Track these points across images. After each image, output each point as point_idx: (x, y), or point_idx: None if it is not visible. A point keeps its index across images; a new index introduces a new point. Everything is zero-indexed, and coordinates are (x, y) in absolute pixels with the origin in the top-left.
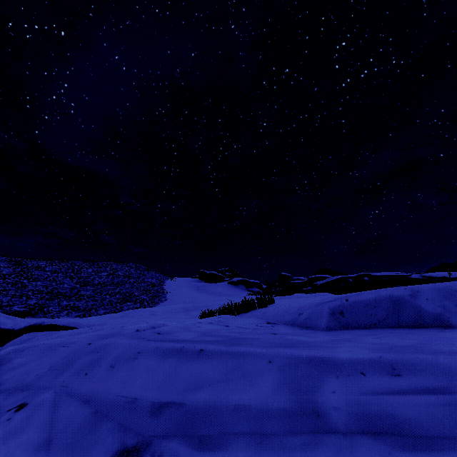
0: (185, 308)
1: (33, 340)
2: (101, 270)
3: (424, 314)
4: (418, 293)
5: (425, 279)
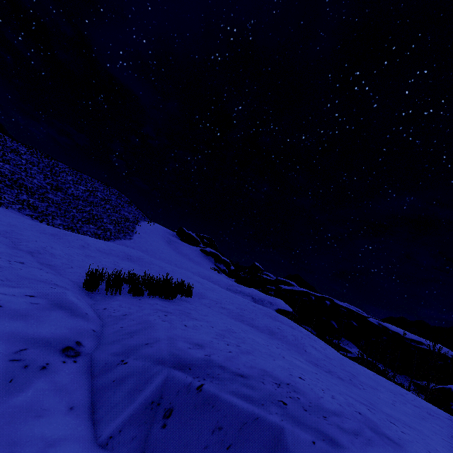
0: (128, 255)
1: None
2: (80, 183)
3: None
4: None
5: (380, 327)
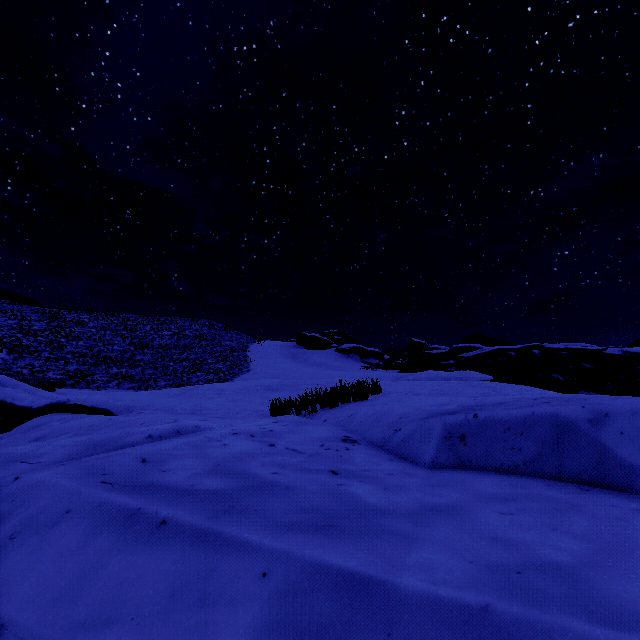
0: (267, 387)
1: (43, 428)
2: (162, 329)
3: (611, 462)
4: (605, 419)
5: (627, 356)
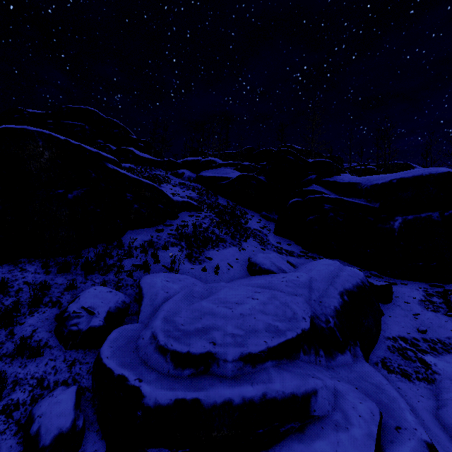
0: None
1: None
2: None
3: None
4: None
5: None
